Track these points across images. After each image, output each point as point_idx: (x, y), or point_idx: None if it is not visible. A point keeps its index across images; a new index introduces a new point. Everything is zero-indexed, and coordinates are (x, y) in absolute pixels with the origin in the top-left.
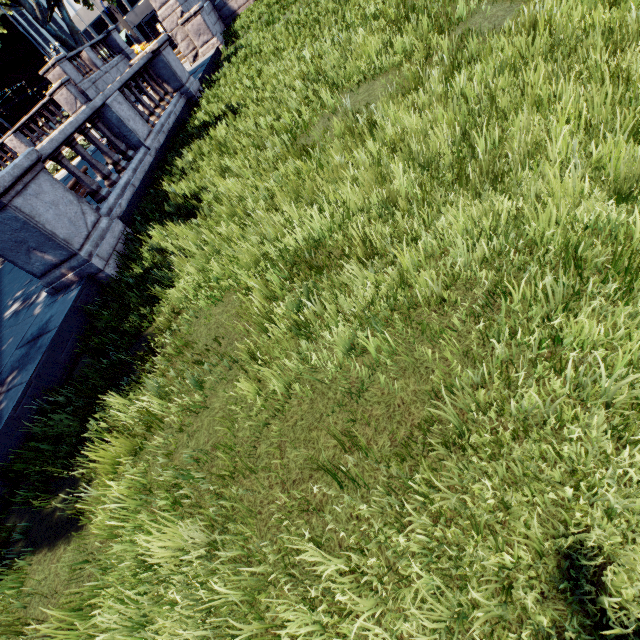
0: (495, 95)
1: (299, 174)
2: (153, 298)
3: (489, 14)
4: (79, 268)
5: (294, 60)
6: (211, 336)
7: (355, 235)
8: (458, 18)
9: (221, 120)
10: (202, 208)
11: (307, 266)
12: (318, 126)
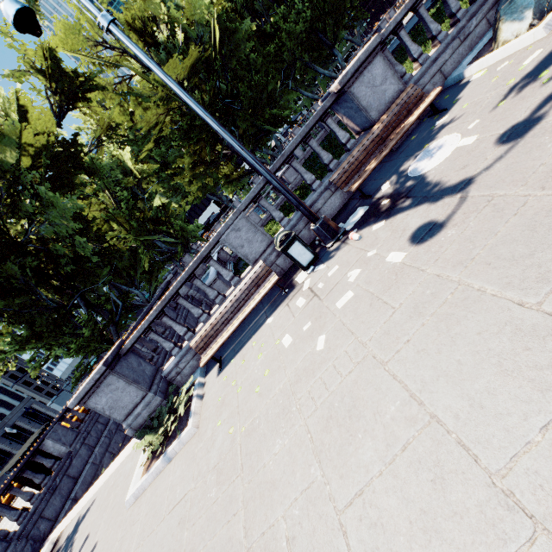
0: None
1: None
2: None
3: None
4: None
5: None
6: None
7: None
8: None
9: None
10: None
11: None
12: None
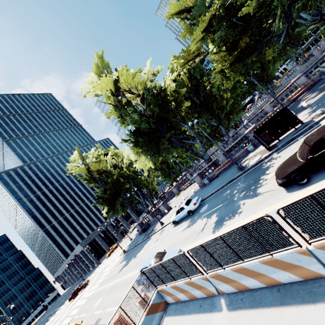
0: None
1: None
2: None
3: None
4: None
5: None
6: None
7: None
8: None
9: None
10: None
11: None
12: None
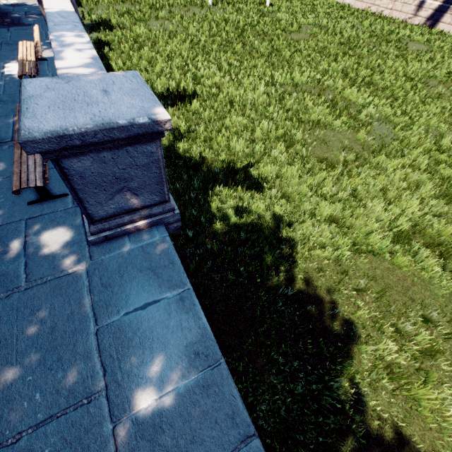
0: (444, 176)
1: (351, 179)
2: (294, 255)
3: (375, 125)
4: (157, 216)
5: (228, 79)
6: (383, 285)
7: (451, 230)
8: (365, 120)
9: (187, 97)
10: (262, 179)
11: (420, 242)
12: (312, 145)
